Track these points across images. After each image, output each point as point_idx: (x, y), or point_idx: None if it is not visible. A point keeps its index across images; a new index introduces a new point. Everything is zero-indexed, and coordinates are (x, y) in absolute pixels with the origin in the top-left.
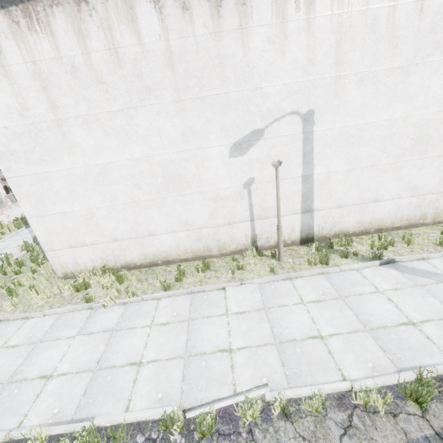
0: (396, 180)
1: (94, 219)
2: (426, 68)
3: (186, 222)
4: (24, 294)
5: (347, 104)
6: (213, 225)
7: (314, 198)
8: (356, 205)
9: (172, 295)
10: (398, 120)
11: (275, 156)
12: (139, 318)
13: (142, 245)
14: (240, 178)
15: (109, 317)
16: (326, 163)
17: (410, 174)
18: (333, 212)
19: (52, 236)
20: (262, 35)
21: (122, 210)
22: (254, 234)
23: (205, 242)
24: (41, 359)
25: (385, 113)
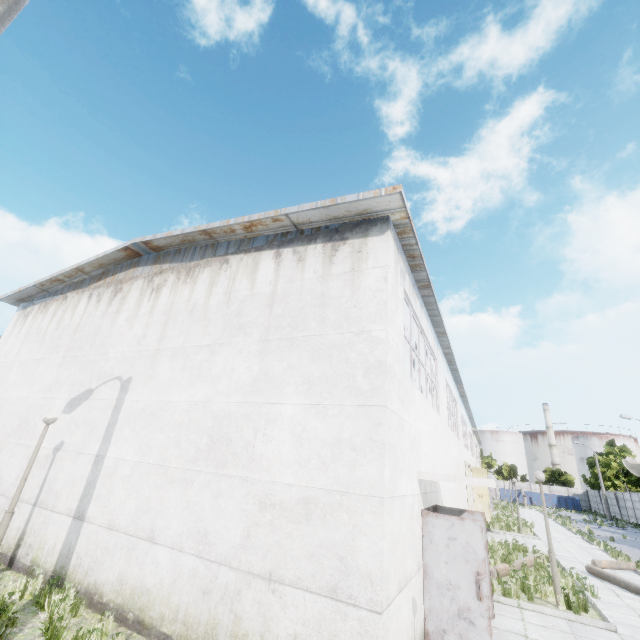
0: (184, 505)
1: None
2: (231, 348)
3: None
4: None
5: (158, 377)
6: (10, 495)
7: (94, 495)
8: (128, 534)
9: None
10: (198, 405)
11: (89, 420)
12: None
13: None
14: (56, 439)
15: None
16: (121, 444)
17: (202, 500)
18: (101, 535)
19: None
20: (125, 316)
21: None
22: (25, 531)
23: None
24: None
25: (187, 392)
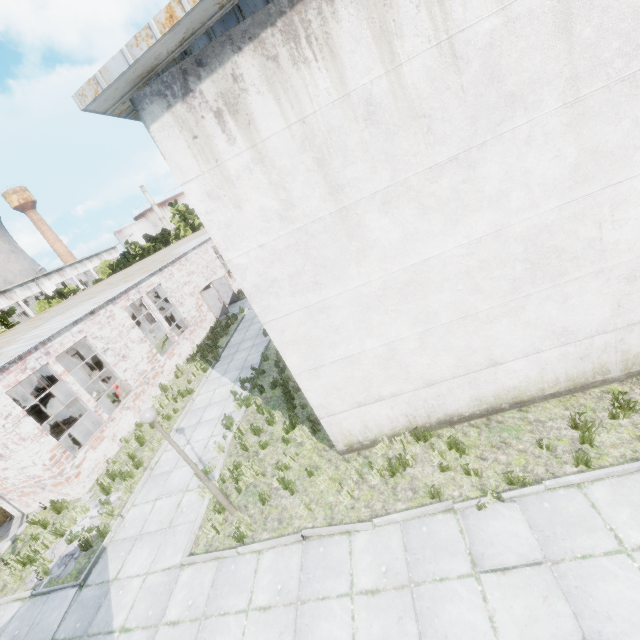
0: None
1: (396, 358)
2: None
3: (563, 331)
4: (303, 484)
5: None
6: (618, 326)
7: None
8: None
9: (605, 475)
10: None
11: None
12: (576, 531)
13: (475, 384)
14: None
15: (508, 530)
16: None
17: None
18: None
19: (331, 395)
20: None
21: (443, 335)
22: None
23: (598, 359)
24: (449, 625)
25: None
